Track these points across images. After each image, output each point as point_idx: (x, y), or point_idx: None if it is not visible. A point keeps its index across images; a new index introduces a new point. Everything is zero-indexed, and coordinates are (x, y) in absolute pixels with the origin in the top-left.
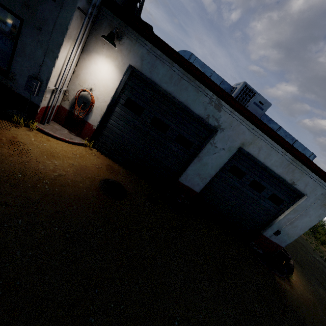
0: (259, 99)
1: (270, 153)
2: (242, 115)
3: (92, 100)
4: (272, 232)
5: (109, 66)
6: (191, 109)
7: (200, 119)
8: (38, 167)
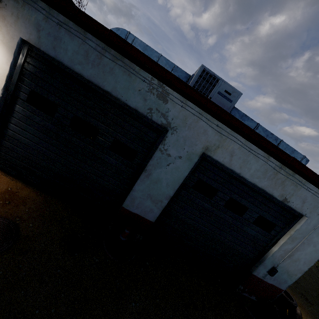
0: (224, 87)
1: (247, 159)
2: (199, 106)
3: None
4: (266, 270)
5: None
6: (124, 102)
7: (141, 116)
8: None
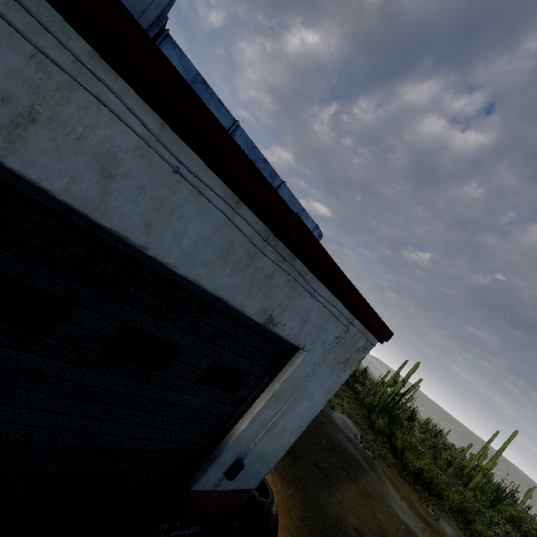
0: None
1: (172, 198)
2: None
3: None
4: (222, 471)
5: None
6: None
7: None
8: None
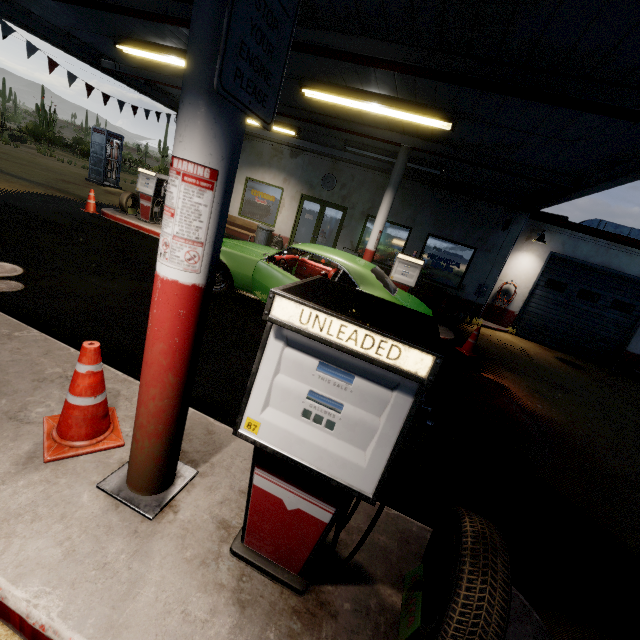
0: None
1: None
2: None
3: (515, 289)
4: None
5: (530, 258)
6: (626, 273)
7: (638, 280)
8: (521, 349)
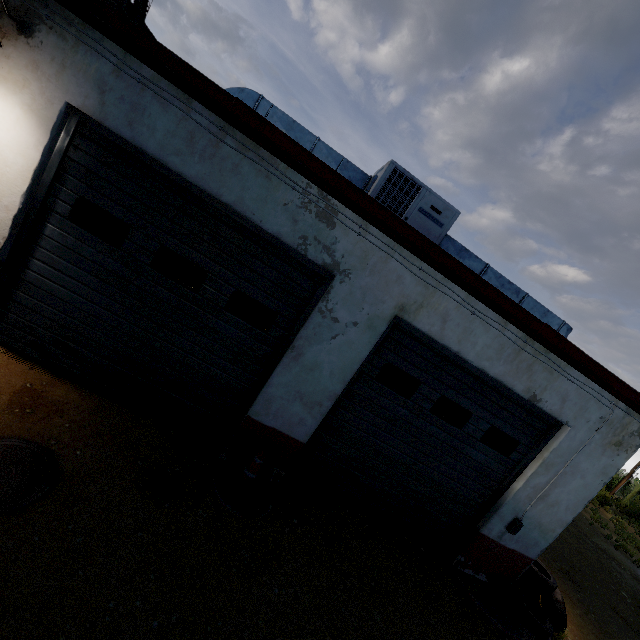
0: (429, 201)
1: (471, 326)
2: (390, 234)
3: None
4: (503, 525)
5: (6, 107)
6: (256, 224)
7: (286, 250)
8: None
